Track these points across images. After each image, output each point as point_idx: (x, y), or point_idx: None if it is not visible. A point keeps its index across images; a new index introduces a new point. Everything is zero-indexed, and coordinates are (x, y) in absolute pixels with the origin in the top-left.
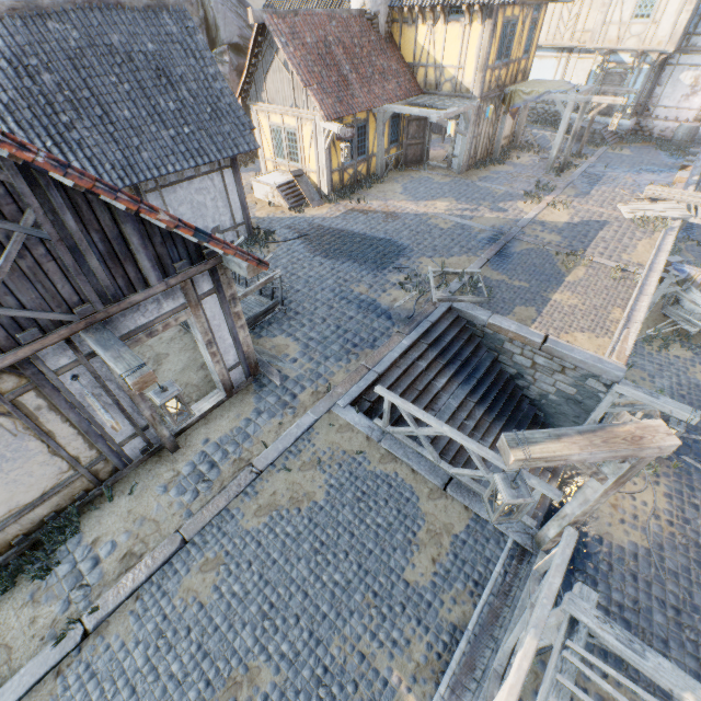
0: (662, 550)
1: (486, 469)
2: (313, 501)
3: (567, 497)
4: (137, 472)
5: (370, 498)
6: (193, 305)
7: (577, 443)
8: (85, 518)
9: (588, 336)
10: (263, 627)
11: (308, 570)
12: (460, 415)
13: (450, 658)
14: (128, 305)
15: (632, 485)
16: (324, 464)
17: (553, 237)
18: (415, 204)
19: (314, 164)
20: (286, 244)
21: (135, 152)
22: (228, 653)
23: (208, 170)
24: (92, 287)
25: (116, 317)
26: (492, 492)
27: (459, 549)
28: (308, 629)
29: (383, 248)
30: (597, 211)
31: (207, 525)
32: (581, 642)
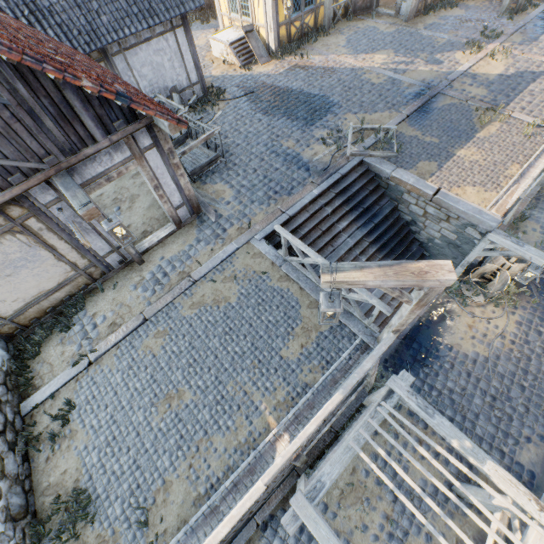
0: (497, 359)
1: (347, 290)
2: (228, 302)
3: (434, 317)
4: (118, 276)
5: (267, 304)
6: (137, 157)
7: (374, 273)
8: (88, 301)
9: (477, 190)
10: (189, 371)
11: (219, 343)
12: (355, 251)
13: (299, 401)
14: (83, 157)
15: (491, 313)
16: (239, 279)
17: (480, 91)
18: (354, 58)
19: (263, 18)
20: (233, 102)
21: (95, 17)
22: (167, 382)
23: (162, 30)
24: (53, 143)
25: (80, 166)
26: (371, 308)
27: (321, 341)
28: (215, 375)
29: (315, 104)
30: (537, 61)
31: (160, 311)
32: (392, 404)
